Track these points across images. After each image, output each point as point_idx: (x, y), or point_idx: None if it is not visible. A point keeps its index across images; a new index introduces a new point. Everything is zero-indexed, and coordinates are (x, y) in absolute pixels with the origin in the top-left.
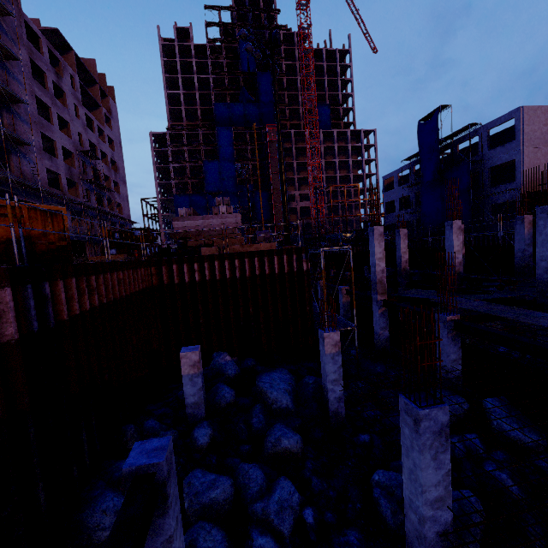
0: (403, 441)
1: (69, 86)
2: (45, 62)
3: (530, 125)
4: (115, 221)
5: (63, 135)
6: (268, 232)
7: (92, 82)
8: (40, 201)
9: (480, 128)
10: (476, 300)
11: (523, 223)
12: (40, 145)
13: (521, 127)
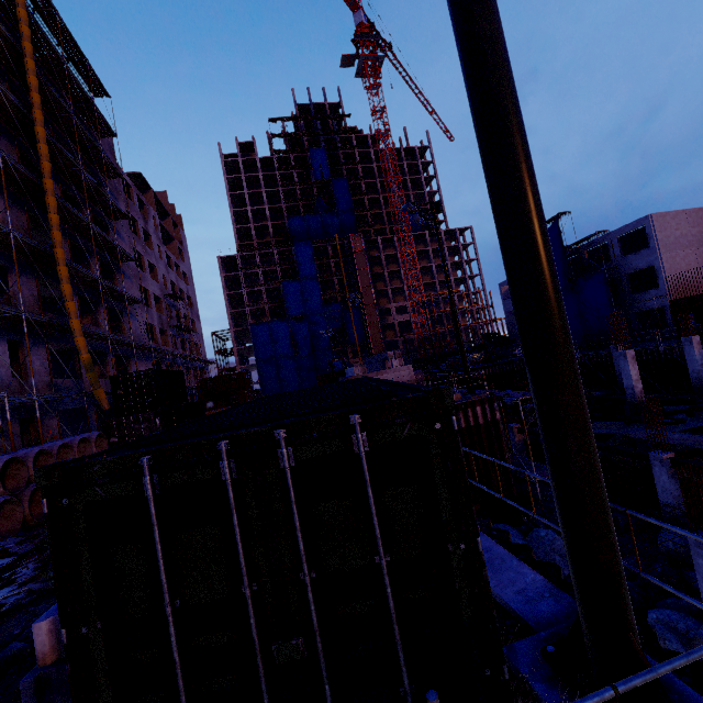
0: (698, 570)
1: (153, 228)
2: (136, 210)
3: (662, 231)
4: (196, 365)
5: (153, 282)
6: (419, 373)
7: (165, 215)
8: (144, 360)
9: (608, 234)
10: (675, 433)
11: (692, 345)
12: (139, 298)
13: (653, 234)
